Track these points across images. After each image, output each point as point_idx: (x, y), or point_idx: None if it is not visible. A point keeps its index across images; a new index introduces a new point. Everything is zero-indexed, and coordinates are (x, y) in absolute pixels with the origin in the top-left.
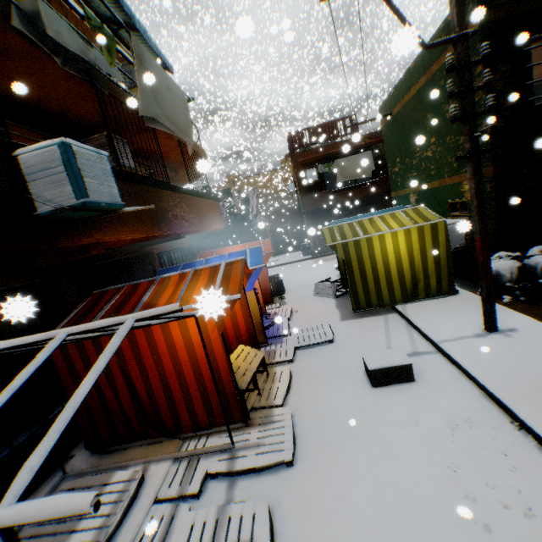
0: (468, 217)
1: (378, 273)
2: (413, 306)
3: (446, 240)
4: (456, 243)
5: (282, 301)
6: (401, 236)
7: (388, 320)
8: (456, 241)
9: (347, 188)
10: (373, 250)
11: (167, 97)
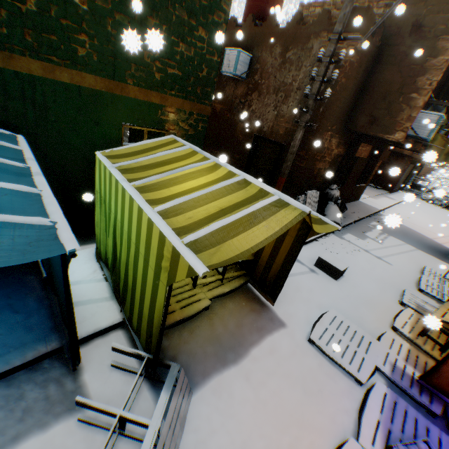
0: None
1: None
2: None
3: None
4: None
5: None
6: None
7: None
8: None
9: None
10: None
11: None
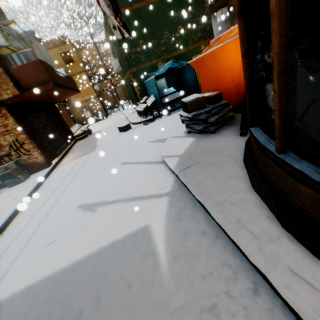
0: None
1: None
2: None
3: None
4: None
5: None
6: None
7: None
8: None
9: None
10: None
11: None
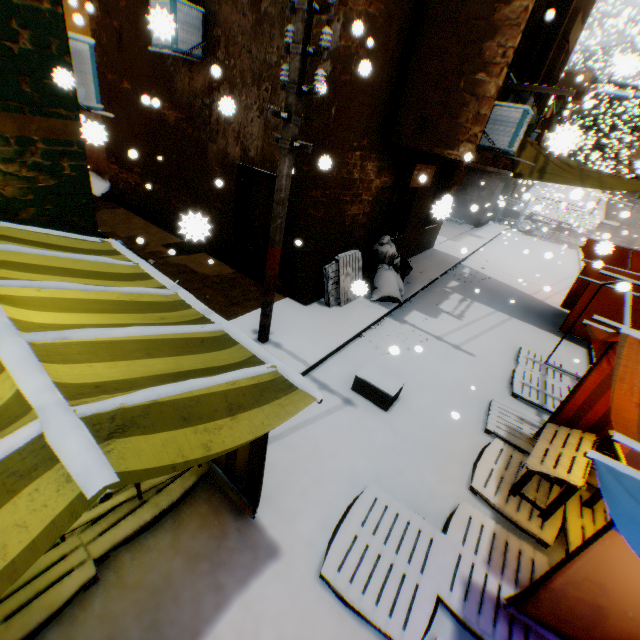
0: None
1: None
2: None
3: None
4: None
5: None
6: None
7: None
8: None
9: None
10: None
11: None
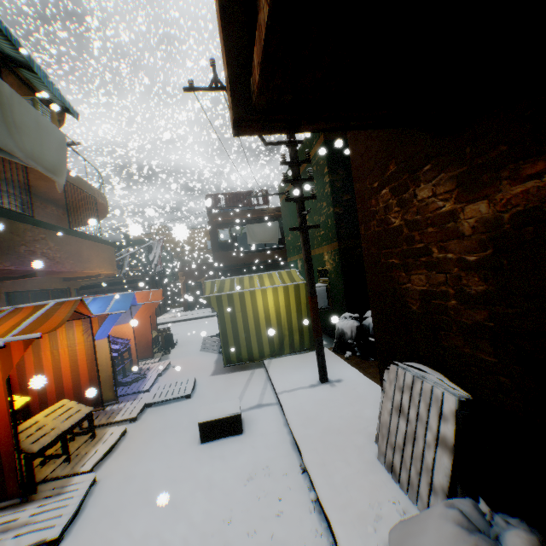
0: (329, 282)
1: (249, 327)
2: (278, 361)
3: (307, 300)
4: (321, 304)
5: (166, 356)
6: (270, 293)
7: (253, 374)
8: (321, 303)
9: (257, 251)
10: (244, 304)
11: (32, 133)
